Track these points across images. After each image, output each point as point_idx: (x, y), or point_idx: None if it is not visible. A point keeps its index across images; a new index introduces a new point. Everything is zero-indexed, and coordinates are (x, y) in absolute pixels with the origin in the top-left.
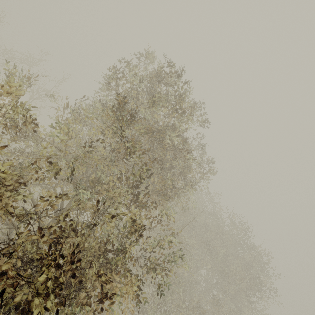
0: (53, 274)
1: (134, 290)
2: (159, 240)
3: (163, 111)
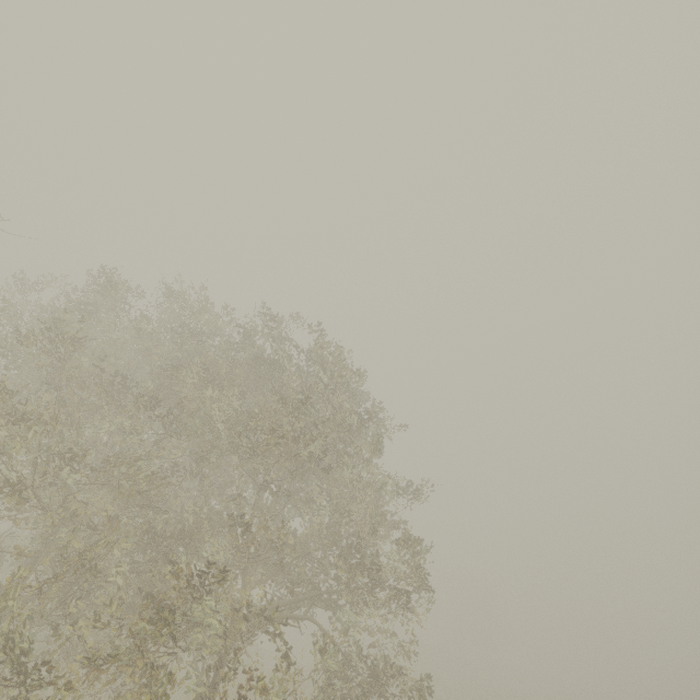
0: None
1: None
2: None
3: None
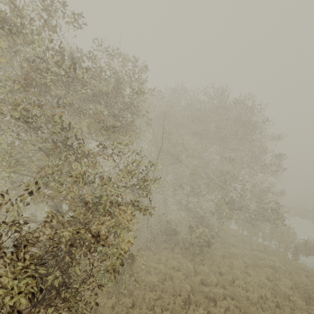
0: (22, 267)
1: (129, 212)
2: (125, 167)
3: (3, 46)
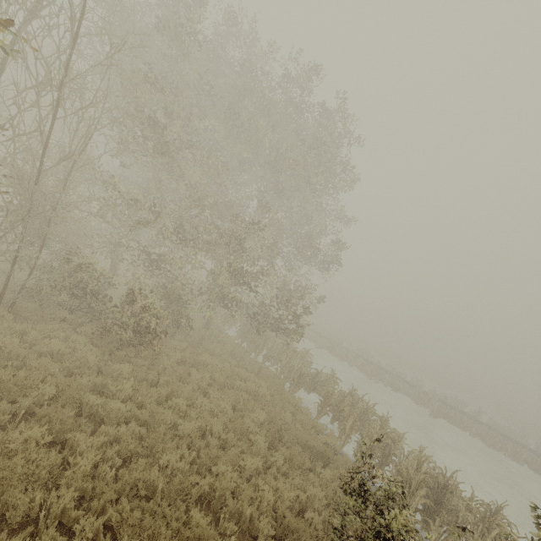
0: None
1: None
2: None
3: None
